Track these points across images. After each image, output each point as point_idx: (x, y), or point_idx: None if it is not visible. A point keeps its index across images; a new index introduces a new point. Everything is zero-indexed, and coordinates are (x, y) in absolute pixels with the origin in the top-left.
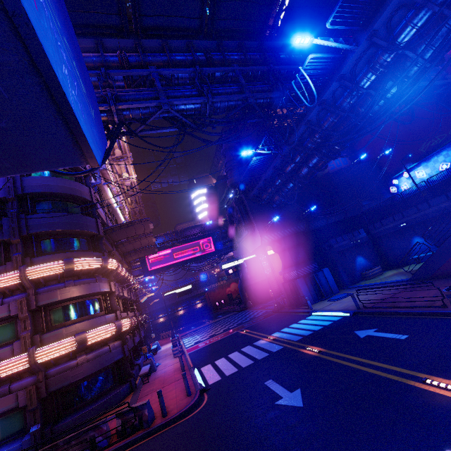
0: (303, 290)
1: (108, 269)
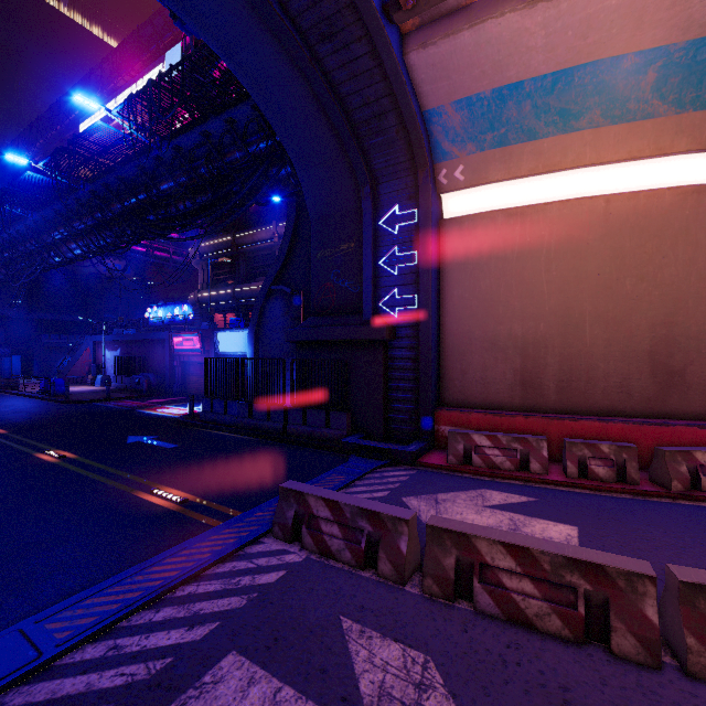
0: None
1: None
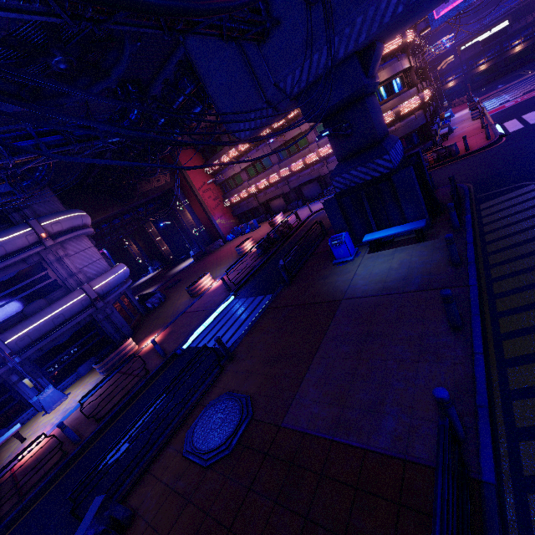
0: None
1: (406, 44)
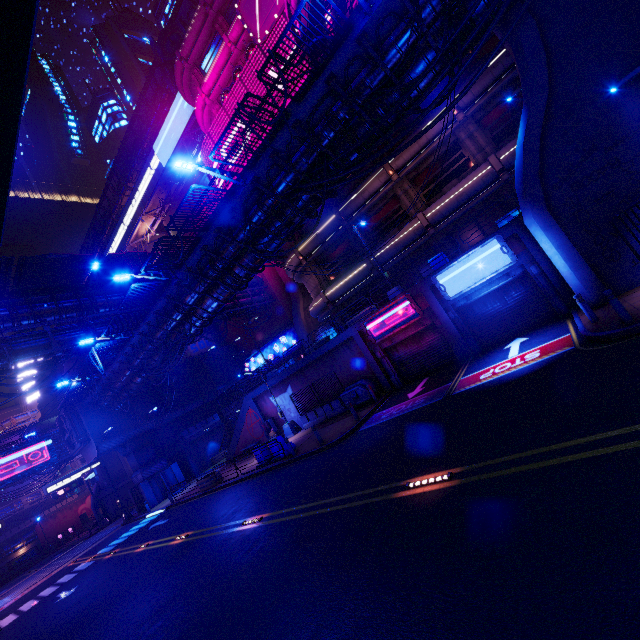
0: (147, 493)
1: None
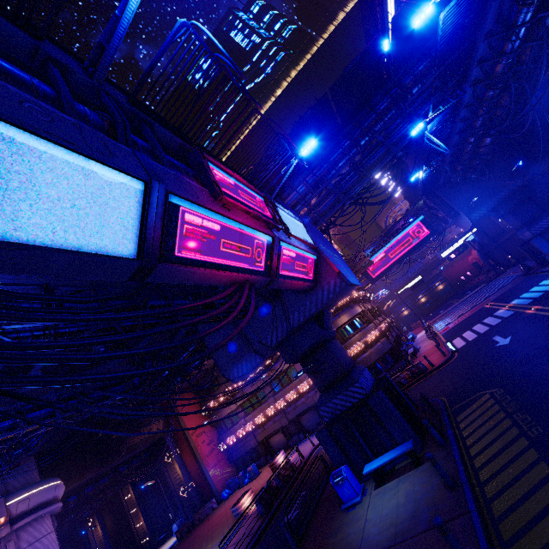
0: (544, 249)
1: (354, 298)
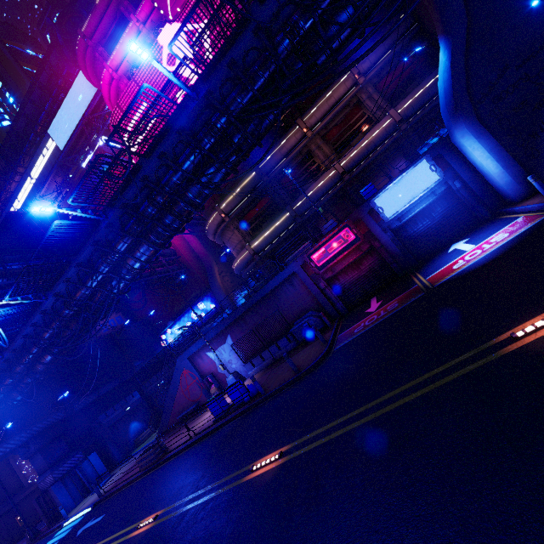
0: (60, 497)
1: None
